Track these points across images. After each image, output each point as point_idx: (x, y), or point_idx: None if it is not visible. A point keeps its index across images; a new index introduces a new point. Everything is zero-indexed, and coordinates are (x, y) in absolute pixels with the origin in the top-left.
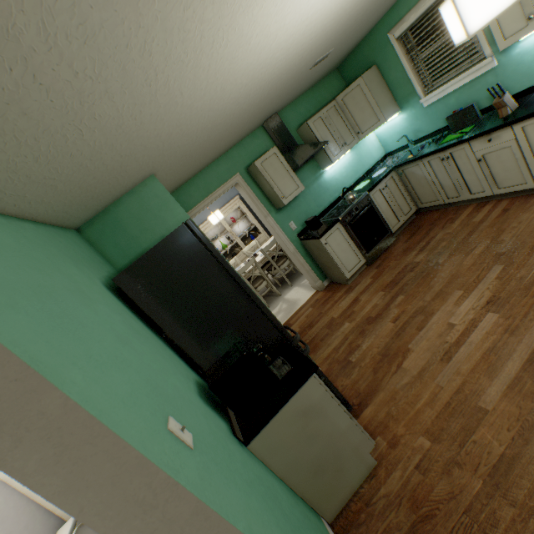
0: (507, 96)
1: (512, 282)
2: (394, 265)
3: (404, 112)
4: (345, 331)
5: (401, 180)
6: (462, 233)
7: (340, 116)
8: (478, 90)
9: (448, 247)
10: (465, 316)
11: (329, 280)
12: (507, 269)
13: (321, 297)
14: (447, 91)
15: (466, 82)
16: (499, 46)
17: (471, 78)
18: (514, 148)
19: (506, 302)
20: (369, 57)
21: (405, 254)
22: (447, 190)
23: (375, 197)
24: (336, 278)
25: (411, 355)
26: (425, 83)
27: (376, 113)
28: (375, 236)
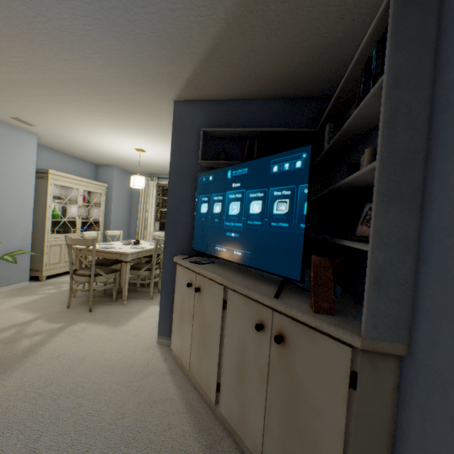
0: None
1: None
2: None
3: None
4: None
5: None
6: None
7: None
8: None
9: None
10: None
11: None
12: None
13: None
14: None
15: None
16: None
17: None
18: None
19: None
20: None
21: None
22: None
23: None
24: None
25: None
26: None
27: None
28: None
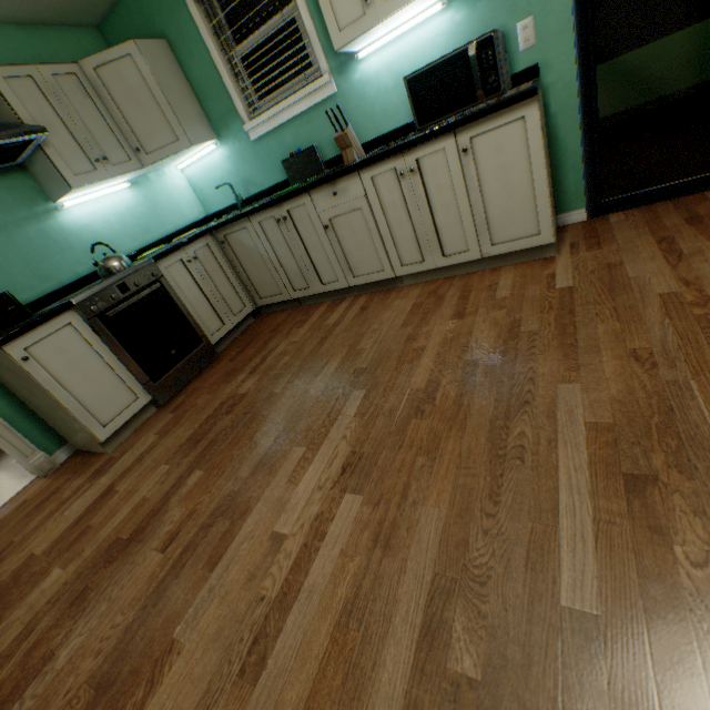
0: (352, 132)
1: (380, 420)
2: (204, 403)
3: (225, 144)
4: (39, 602)
5: (227, 255)
6: (313, 341)
7: (95, 102)
8: (320, 128)
9: (292, 364)
10: (306, 510)
11: (73, 448)
12: (372, 395)
13: (37, 494)
14: (281, 119)
15: (304, 109)
16: (334, 40)
17: (309, 104)
18: (366, 211)
19: (374, 464)
20: (154, 22)
21: (228, 381)
22: (293, 276)
23: (173, 273)
24: (83, 441)
25: (174, 671)
26: (249, 99)
27: (173, 124)
28: (173, 347)
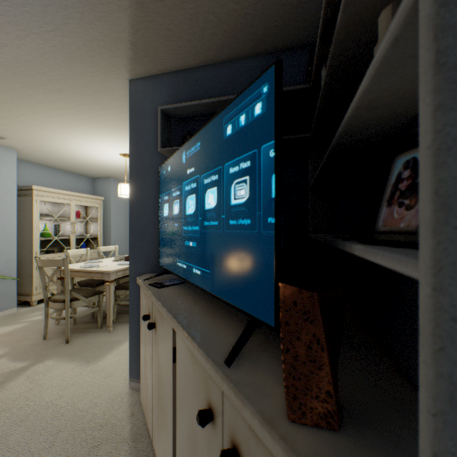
0: None
1: None
2: None
3: None
4: None
5: None
6: None
7: None
8: None
9: None
10: None
11: None
12: None
13: None
14: None
15: None
16: None
17: None
18: None
19: None
20: None
21: None
22: None
23: None
24: None
25: None
26: None
27: None
28: None
